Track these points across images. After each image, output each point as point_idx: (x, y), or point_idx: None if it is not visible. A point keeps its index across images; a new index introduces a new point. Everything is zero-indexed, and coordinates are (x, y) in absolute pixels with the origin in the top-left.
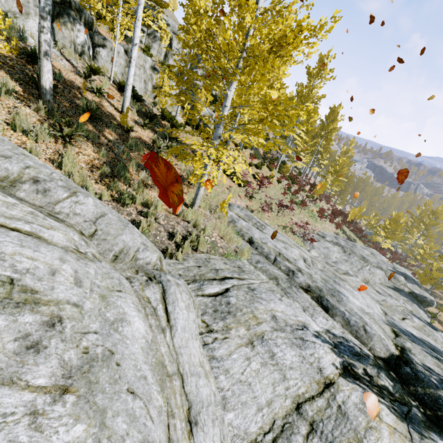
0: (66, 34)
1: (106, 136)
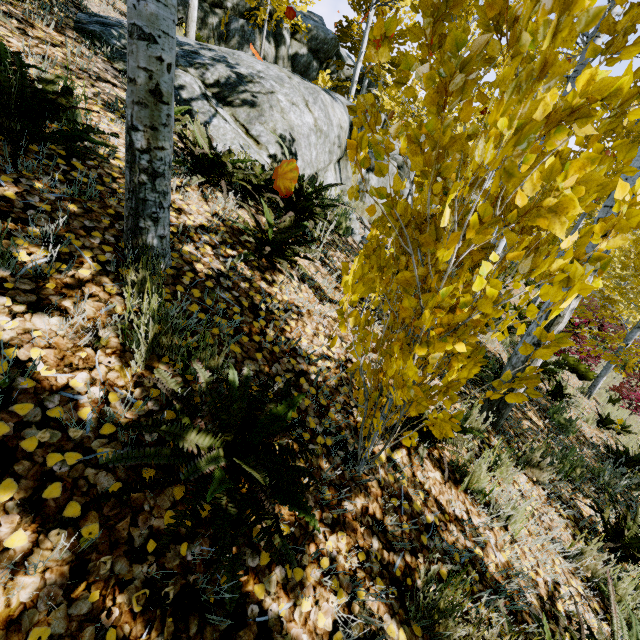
0: (350, 173)
1: (535, 421)
